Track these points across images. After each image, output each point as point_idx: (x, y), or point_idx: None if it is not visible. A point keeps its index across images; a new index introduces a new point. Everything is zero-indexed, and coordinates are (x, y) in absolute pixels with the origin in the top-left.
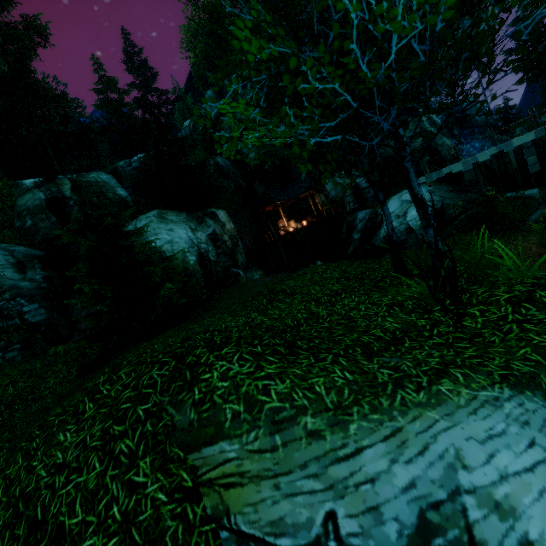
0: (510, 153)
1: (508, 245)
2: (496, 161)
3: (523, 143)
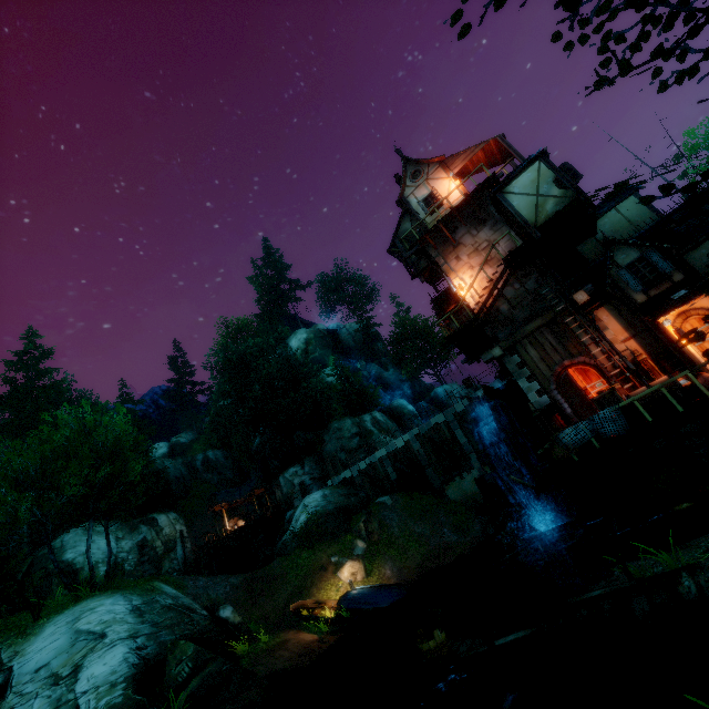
0: (378, 463)
1: (312, 555)
2: (372, 469)
3: (382, 456)
